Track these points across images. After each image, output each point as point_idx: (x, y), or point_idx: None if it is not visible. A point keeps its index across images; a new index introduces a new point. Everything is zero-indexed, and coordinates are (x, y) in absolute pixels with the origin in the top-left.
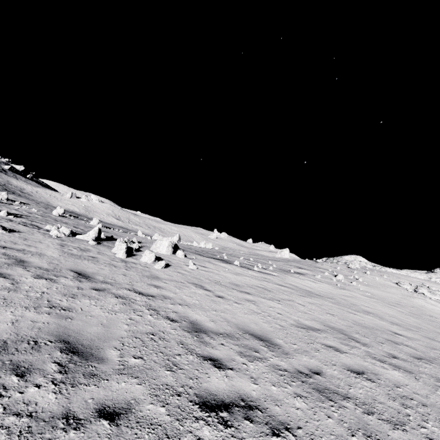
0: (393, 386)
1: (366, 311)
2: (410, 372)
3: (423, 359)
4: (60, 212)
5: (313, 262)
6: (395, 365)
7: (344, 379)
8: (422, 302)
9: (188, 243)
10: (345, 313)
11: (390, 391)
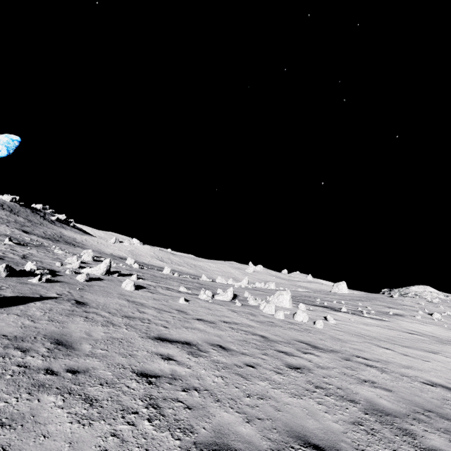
0: None
1: None
2: None
3: None
4: (131, 262)
5: (390, 299)
6: None
7: None
8: None
9: (259, 286)
10: None
11: None
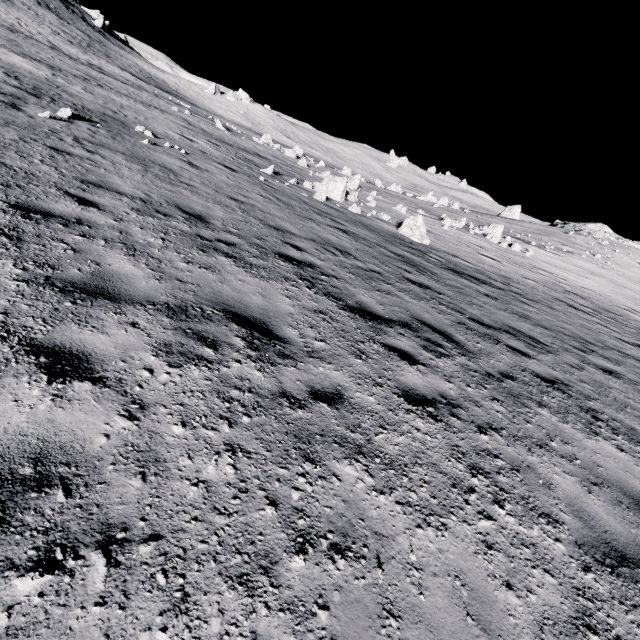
0: None
1: (624, 286)
2: None
3: None
4: (300, 153)
5: (566, 236)
6: None
7: (637, 309)
8: None
9: (443, 204)
10: (617, 287)
11: None
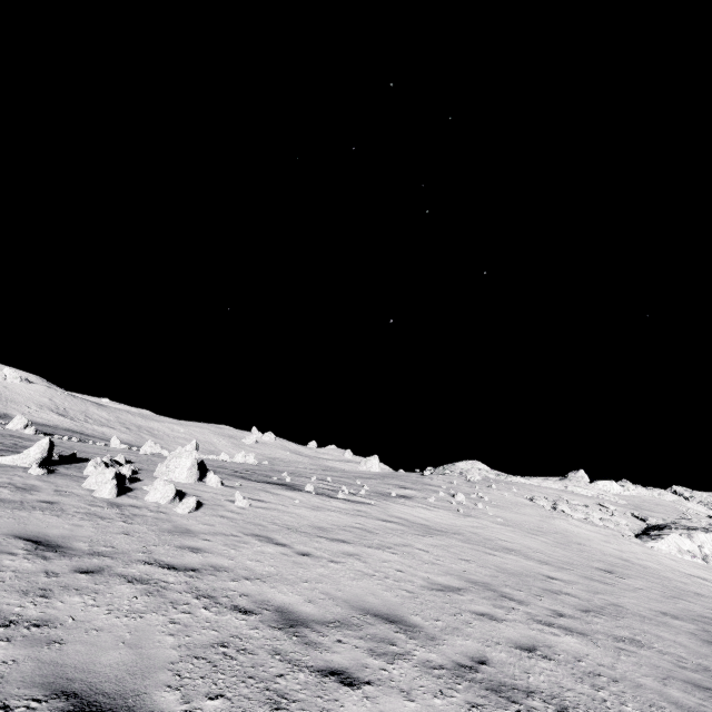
0: (574, 660)
1: (505, 547)
2: (584, 634)
3: (591, 612)
4: None
5: (418, 477)
6: (565, 627)
7: (517, 663)
8: (565, 523)
9: (214, 457)
10: (482, 555)
11: (573, 669)
